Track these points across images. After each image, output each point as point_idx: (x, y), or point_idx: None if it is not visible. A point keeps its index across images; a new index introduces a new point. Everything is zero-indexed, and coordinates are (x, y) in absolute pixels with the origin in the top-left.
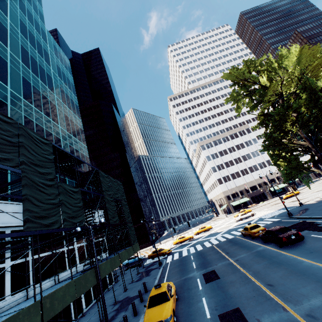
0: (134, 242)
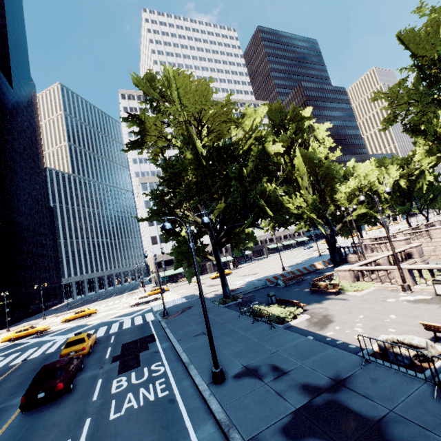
0: None
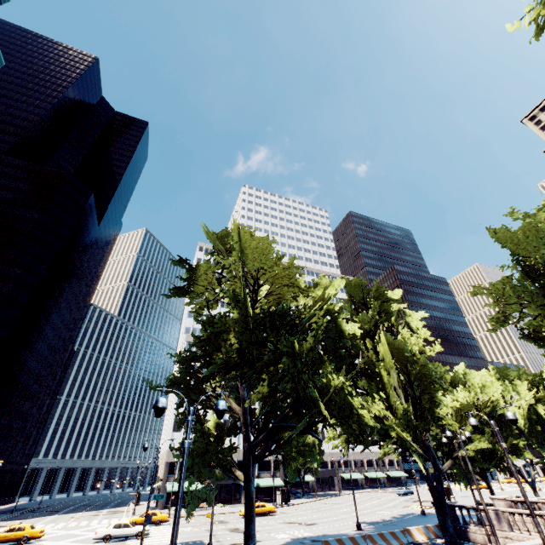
0: None
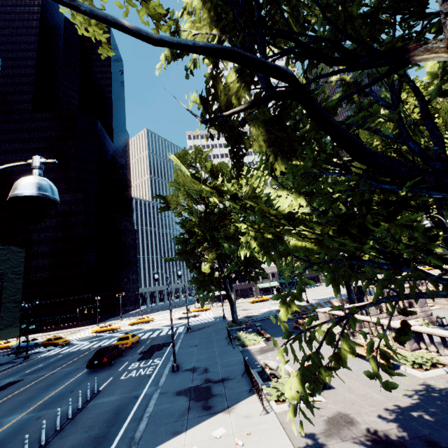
0: (7, 326)
